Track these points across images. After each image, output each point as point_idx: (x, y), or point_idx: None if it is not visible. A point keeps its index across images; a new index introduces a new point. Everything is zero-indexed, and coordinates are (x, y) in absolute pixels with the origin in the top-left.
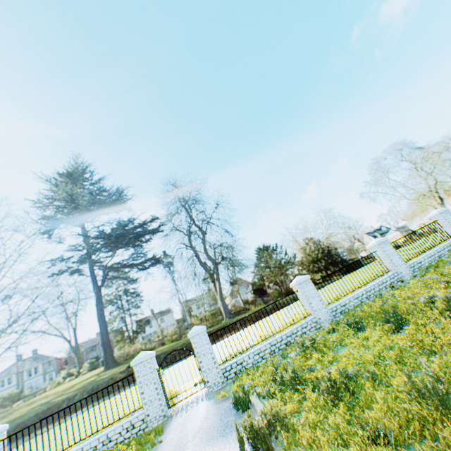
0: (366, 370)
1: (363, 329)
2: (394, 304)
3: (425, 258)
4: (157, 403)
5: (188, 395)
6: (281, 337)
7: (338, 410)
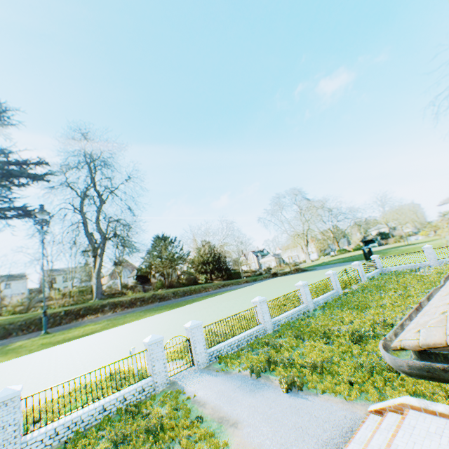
0: (327, 360)
1: (305, 339)
2: (317, 328)
3: (321, 300)
4: (164, 374)
5: (181, 370)
6: (244, 336)
7: (328, 374)
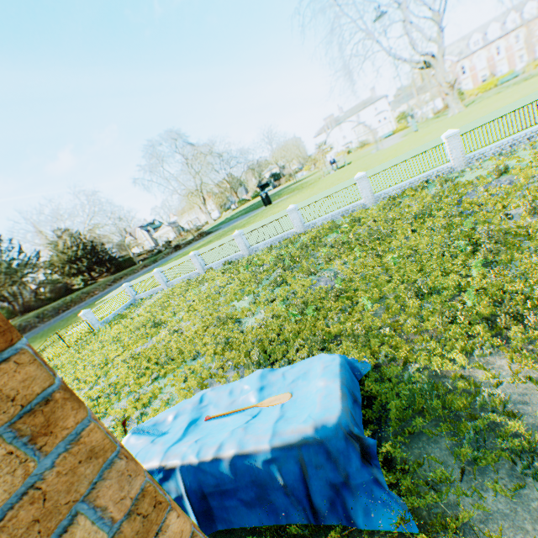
0: None
1: None
2: None
3: None
4: None
5: None
6: None
7: None
